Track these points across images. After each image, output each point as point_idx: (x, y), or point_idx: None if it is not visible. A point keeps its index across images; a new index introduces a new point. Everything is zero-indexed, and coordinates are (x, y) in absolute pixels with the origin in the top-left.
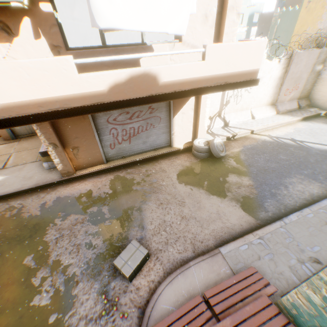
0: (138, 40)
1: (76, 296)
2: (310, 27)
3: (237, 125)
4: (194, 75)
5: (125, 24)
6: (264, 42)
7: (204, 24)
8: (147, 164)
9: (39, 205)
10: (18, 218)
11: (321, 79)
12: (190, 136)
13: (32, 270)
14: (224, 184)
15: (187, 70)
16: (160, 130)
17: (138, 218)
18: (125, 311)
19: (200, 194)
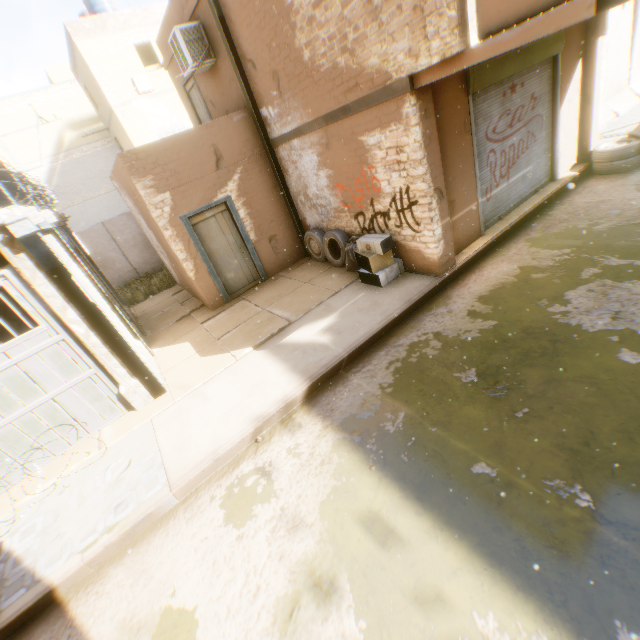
0: None
1: None
2: None
3: (606, 130)
4: None
5: None
6: None
7: None
8: (549, 212)
9: (466, 318)
10: (462, 345)
11: None
12: (573, 153)
13: None
14: None
15: None
16: (540, 145)
17: None
18: None
19: None
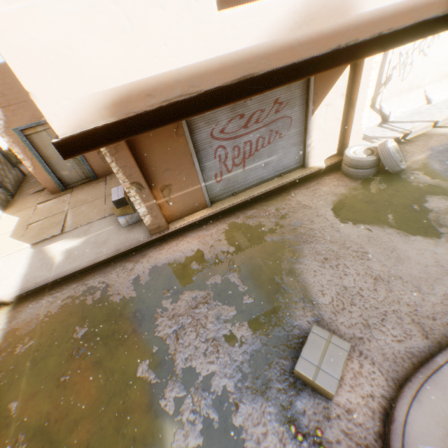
0: None
1: (243, 428)
2: None
3: (404, 118)
4: None
5: None
6: None
7: None
8: (274, 199)
9: (130, 282)
10: (105, 304)
11: None
12: (334, 146)
13: (155, 386)
14: (425, 214)
15: None
16: (290, 140)
17: (296, 288)
18: None
19: (388, 236)
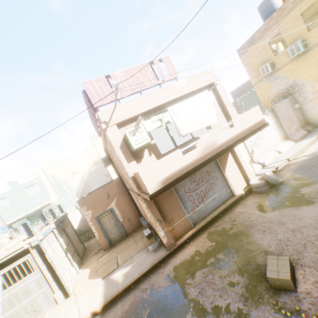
0: (166, 150)
1: None
2: (269, 94)
3: (272, 162)
4: (233, 135)
5: (193, 129)
6: (257, 106)
7: (218, 117)
8: (225, 215)
9: (164, 278)
10: (154, 293)
11: (305, 110)
12: (243, 182)
13: None
14: (302, 196)
15: (228, 134)
16: (220, 185)
17: (255, 248)
18: (315, 313)
19: (289, 211)
